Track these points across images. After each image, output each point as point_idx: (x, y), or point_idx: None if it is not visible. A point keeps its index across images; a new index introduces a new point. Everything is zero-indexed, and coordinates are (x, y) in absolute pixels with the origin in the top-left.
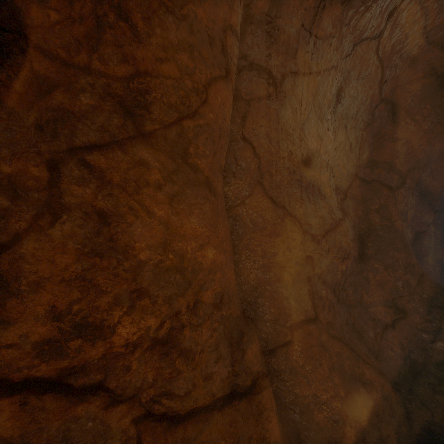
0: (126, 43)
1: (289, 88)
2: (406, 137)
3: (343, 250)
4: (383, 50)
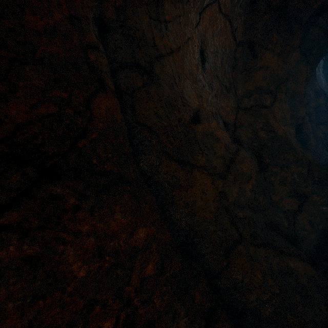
0: None
1: (160, 70)
2: (266, 64)
3: (245, 174)
4: (225, 7)
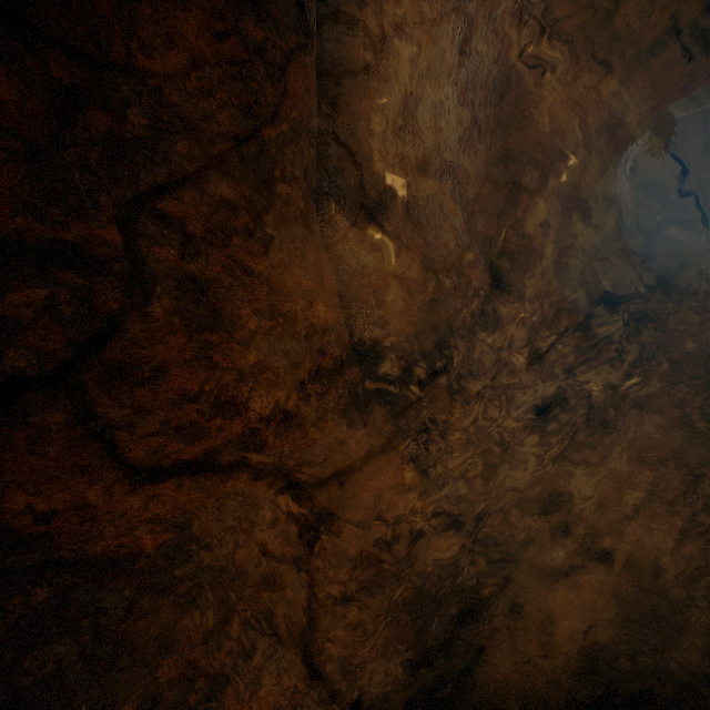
0: (170, 15)
1: (394, 51)
2: (551, 111)
3: (473, 285)
4: None
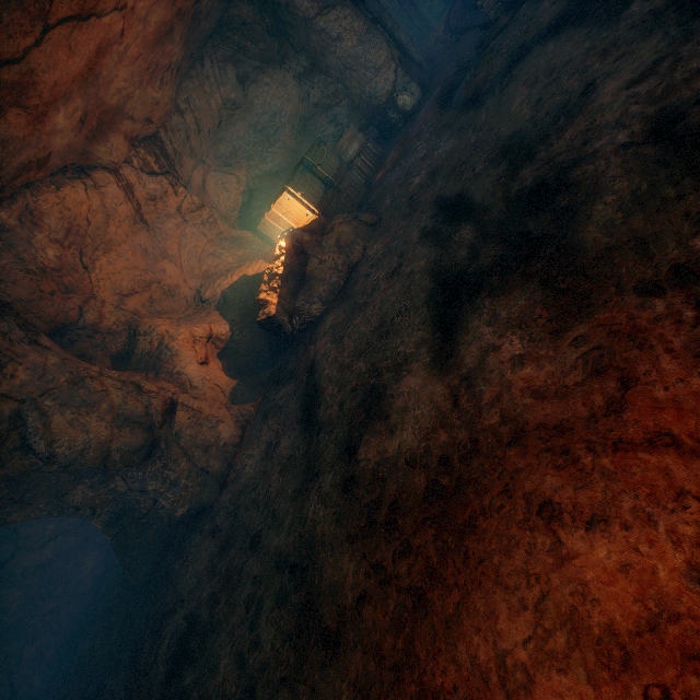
0: None
1: None
2: None
3: None
4: None
